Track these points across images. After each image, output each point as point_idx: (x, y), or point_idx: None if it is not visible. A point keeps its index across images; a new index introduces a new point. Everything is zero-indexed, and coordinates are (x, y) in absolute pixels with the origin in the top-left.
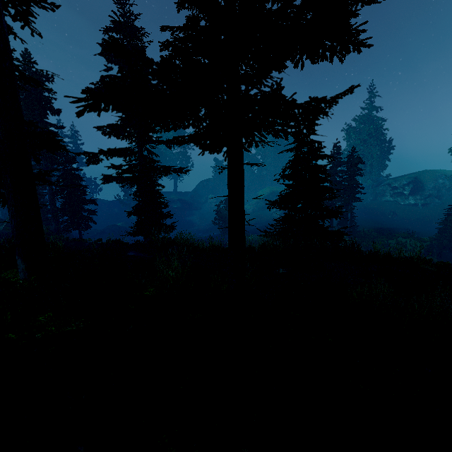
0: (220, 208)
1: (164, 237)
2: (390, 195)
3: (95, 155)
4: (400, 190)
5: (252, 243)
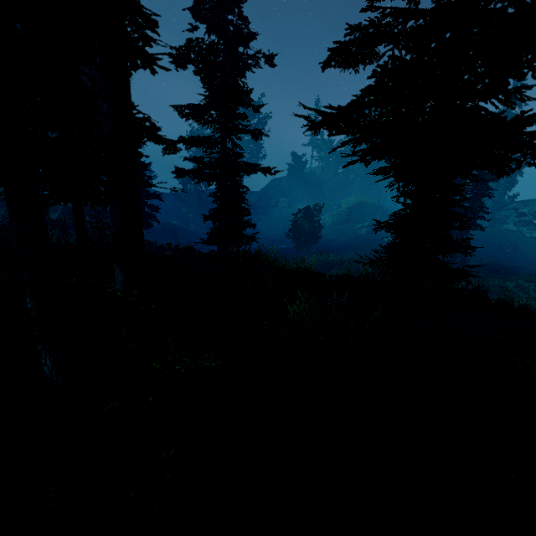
0: (298, 218)
1: (244, 251)
2: (513, 223)
3: (173, 142)
4: (529, 218)
5: (332, 264)
